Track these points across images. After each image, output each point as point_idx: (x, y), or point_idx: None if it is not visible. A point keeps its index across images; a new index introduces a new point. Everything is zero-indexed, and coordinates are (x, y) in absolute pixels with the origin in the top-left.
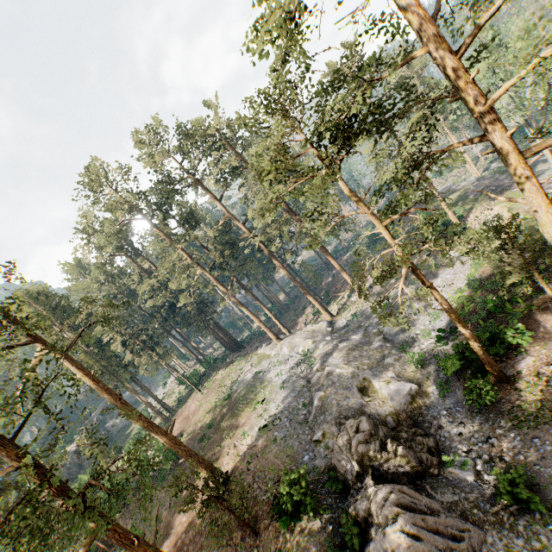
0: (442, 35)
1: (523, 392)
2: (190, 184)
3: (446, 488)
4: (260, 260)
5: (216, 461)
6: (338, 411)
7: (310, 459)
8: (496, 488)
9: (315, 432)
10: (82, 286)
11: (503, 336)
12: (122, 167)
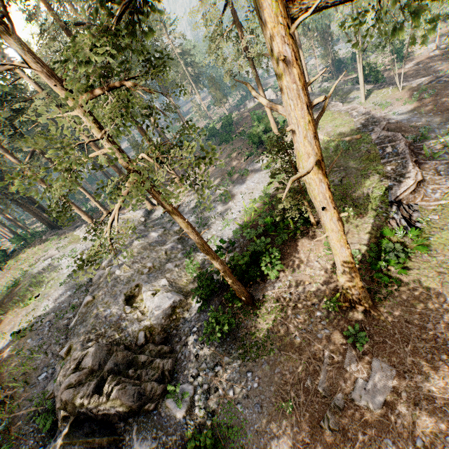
0: None
1: (260, 319)
2: None
3: (151, 430)
4: None
5: None
6: (92, 325)
7: (45, 378)
8: (199, 426)
9: (67, 343)
10: None
11: (261, 261)
12: None
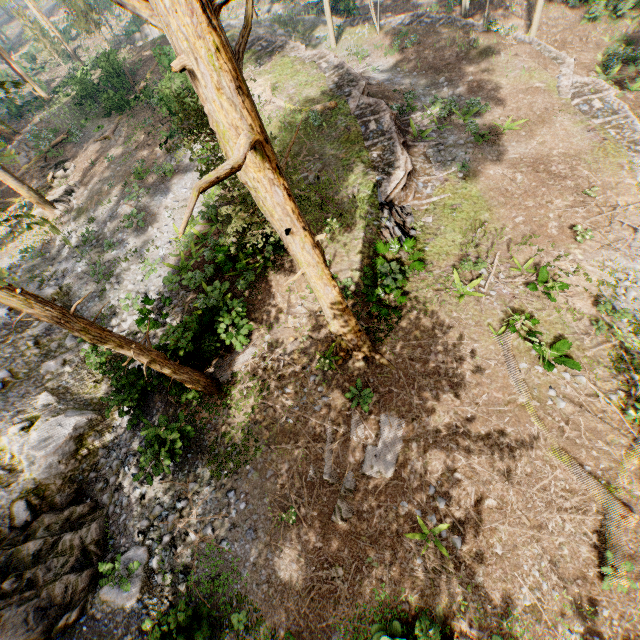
0: None
1: (234, 410)
2: None
3: None
4: None
5: None
6: None
7: None
8: (168, 600)
9: None
10: None
11: (219, 324)
12: None
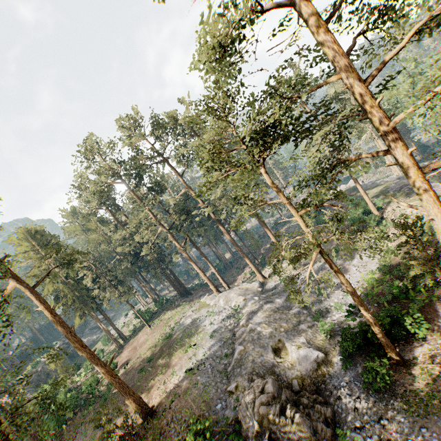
0: (353, 66)
1: (416, 378)
2: (161, 160)
3: None
4: (213, 224)
5: (147, 393)
6: (252, 367)
7: (221, 408)
8: None
9: (230, 383)
10: (73, 229)
11: (403, 322)
12: (109, 143)
